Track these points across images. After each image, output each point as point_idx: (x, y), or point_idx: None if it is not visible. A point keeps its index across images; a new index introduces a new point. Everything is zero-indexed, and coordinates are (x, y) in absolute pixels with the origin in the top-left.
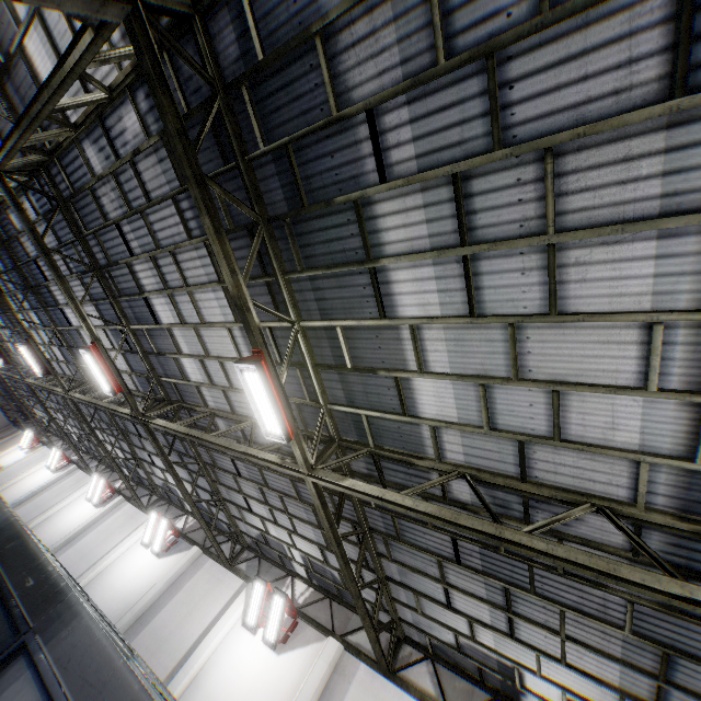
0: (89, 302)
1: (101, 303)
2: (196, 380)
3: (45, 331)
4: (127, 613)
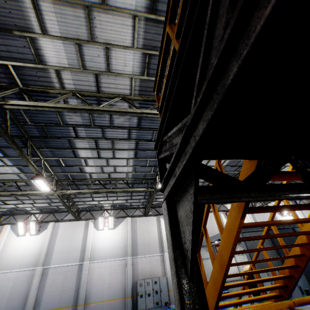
0: (131, 150)
1: (143, 151)
2: None
3: (0, 159)
4: (128, 248)
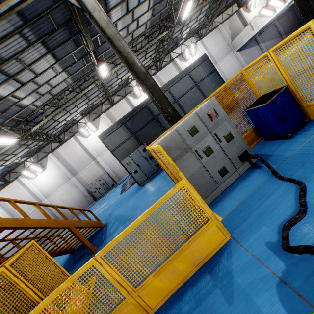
0: None
1: None
2: (31, 103)
3: None
4: (67, 174)
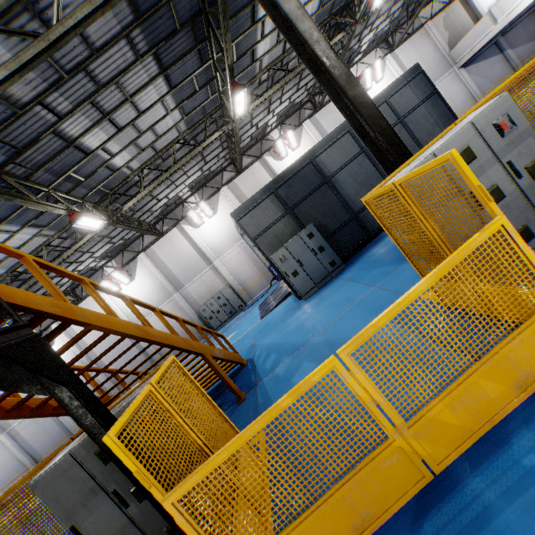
0: None
1: None
2: (125, 163)
3: None
4: (166, 288)
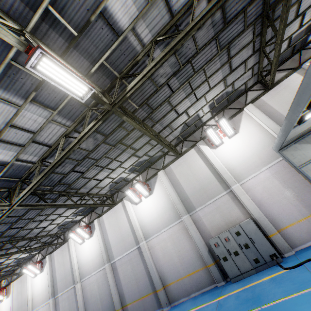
0: None
1: None
2: (129, 22)
3: None
4: (177, 207)
